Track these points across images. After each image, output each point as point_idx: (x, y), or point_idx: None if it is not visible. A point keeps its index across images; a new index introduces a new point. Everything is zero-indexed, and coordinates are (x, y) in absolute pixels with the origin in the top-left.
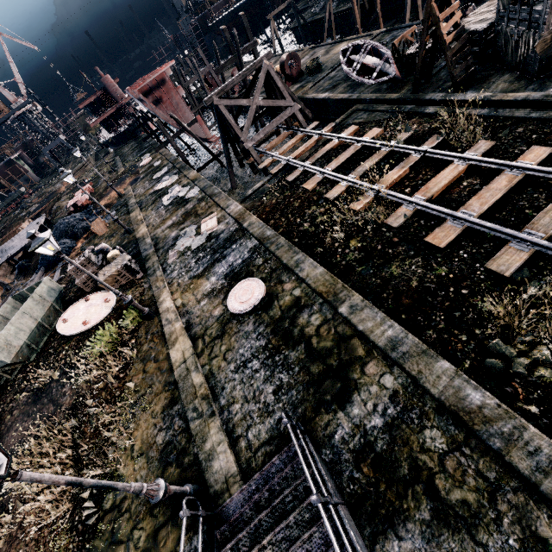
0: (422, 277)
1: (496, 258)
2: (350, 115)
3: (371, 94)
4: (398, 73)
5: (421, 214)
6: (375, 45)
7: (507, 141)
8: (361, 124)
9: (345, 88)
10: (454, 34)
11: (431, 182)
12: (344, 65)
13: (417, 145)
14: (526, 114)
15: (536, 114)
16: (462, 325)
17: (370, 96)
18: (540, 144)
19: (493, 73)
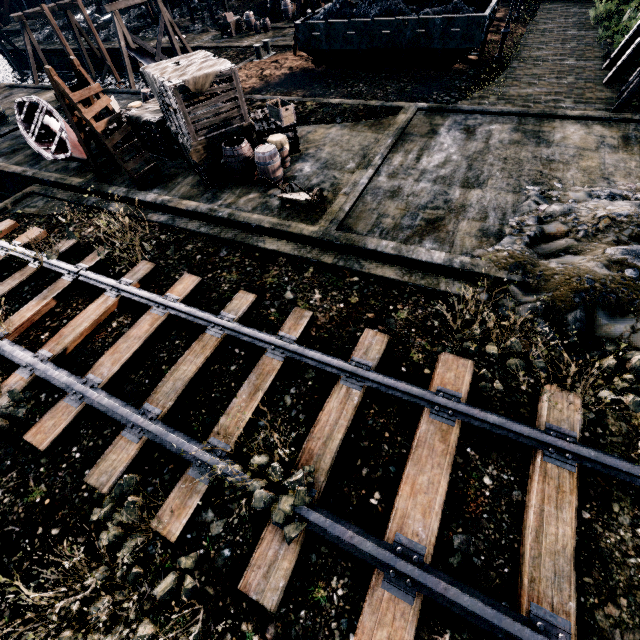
0: (7, 513)
1: (101, 460)
2: (22, 199)
3: (51, 173)
4: (81, 152)
5: (46, 380)
6: (49, 108)
7: (173, 261)
8: (30, 217)
9: (26, 157)
10: (106, 121)
11: (69, 325)
12: (20, 124)
13: (81, 259)
14: (197, 227)
15: (205, 229)
16: (34, 609)
17: (48, 176)
18: (200, 268)
19: (181, 172)
